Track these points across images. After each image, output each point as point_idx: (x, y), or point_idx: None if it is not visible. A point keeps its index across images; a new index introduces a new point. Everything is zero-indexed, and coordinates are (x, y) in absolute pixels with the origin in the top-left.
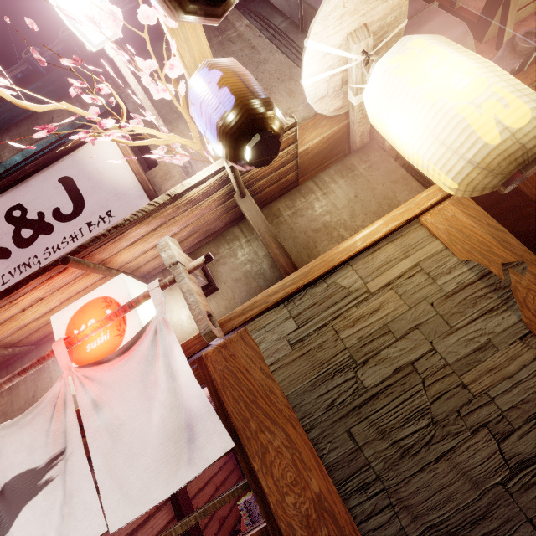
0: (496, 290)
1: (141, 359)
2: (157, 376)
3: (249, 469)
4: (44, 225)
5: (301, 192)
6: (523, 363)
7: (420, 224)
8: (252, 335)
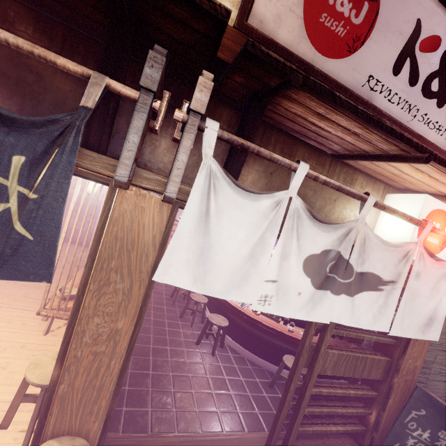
0: None
1: (442, 274)
2: (441, 288)
3: (405, 340)
4: (444, 96)
5: None
6: None
7: None
8: None
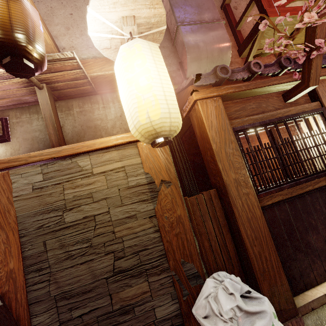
0: (151, 191)
1: None
2: None
3: None
4: None
5: (91, 100)
6: (145, 228)
7: (136, 146)
8: (11, 176)
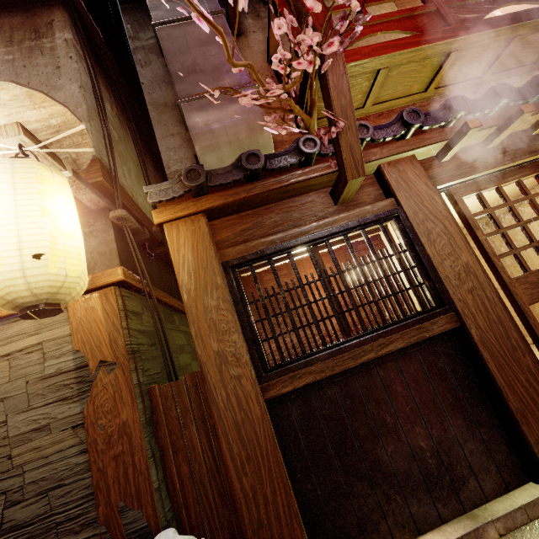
0: (80, 382)
1: None
2: None
3: None
4: None
5: None
6: (62, 448)
7: (66, 307)
8: None
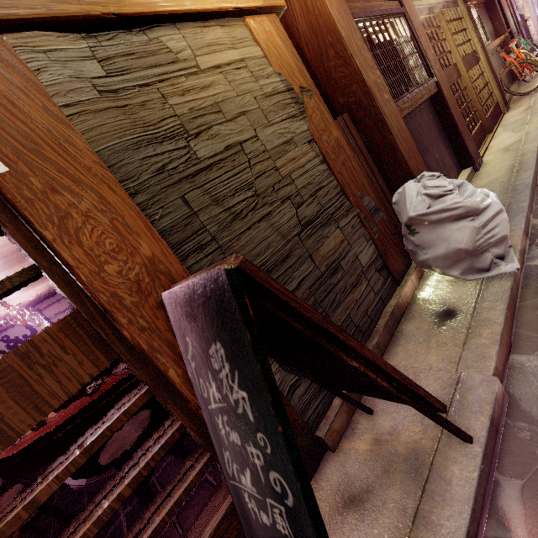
0: (297, 103)
1: None
2: None
3: (33, 245)
4: None
5: None
6: (310, 159)
7: (246, 25)
8: (20, 54)
